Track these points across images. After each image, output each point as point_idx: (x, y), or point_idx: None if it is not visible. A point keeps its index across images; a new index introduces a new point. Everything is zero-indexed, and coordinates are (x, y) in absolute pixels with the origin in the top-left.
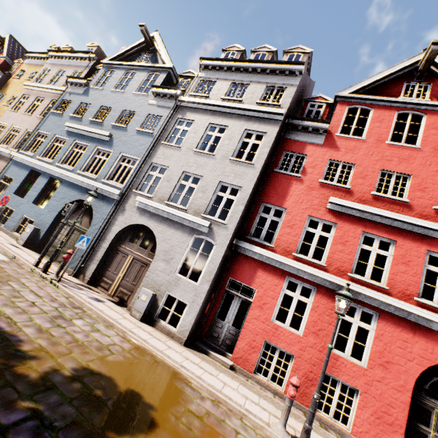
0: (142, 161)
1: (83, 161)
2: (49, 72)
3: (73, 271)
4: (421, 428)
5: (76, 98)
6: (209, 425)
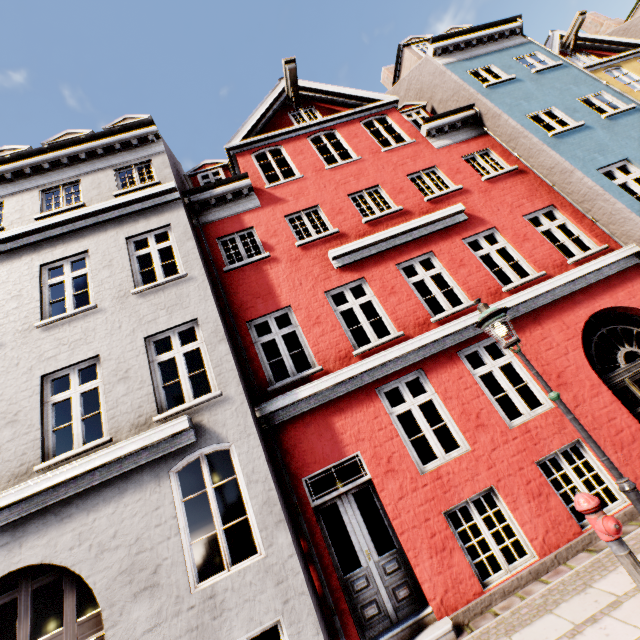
0: None
1: None
2: None
3: None
4: None
5: None
6: None
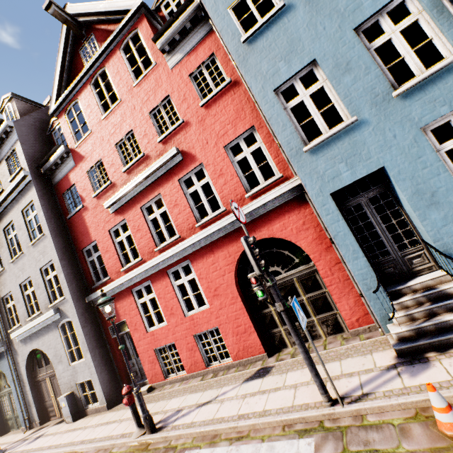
0: None
1: None
2: None
3: (25, 427)
4: (265, 313)
5: None
6: None
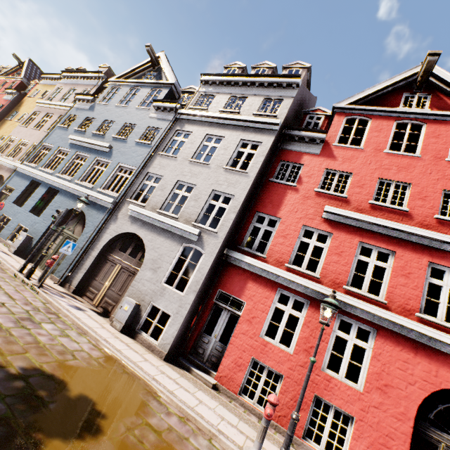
0: (138, 171)
1: (82, 172)
2: (61, 91)
3: (59, 279)
4: None
5: (83, 113)
6: (167, 441)
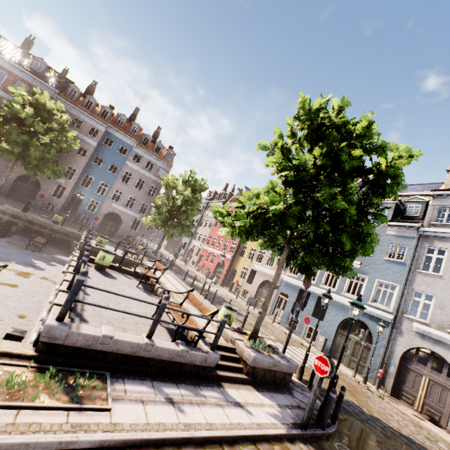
0: (402, 288)
1: (342, 284)
2: None
3: (373, 381)
4: None
5: None
6: None
